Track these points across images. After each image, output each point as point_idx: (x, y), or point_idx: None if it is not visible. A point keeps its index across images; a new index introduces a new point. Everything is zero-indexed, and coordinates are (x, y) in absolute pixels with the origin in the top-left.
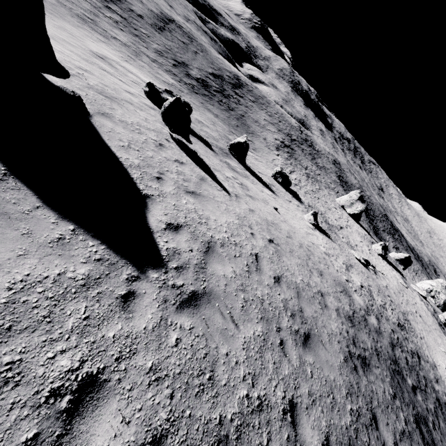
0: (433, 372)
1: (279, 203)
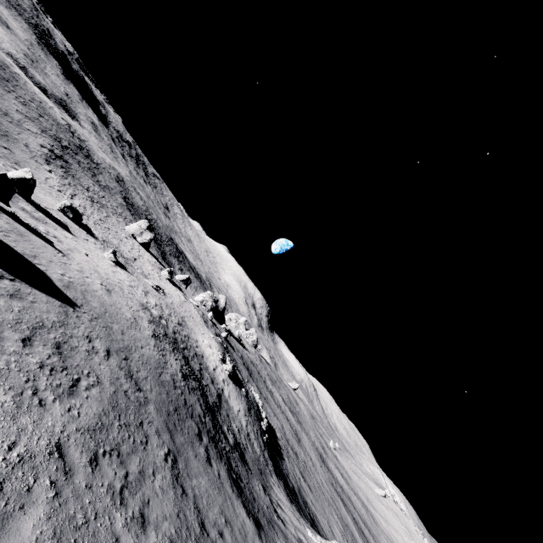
0: (196, 344)
1: (83, 246)
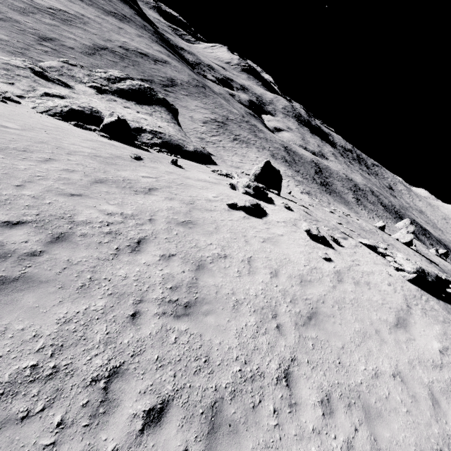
0: None
1: None
